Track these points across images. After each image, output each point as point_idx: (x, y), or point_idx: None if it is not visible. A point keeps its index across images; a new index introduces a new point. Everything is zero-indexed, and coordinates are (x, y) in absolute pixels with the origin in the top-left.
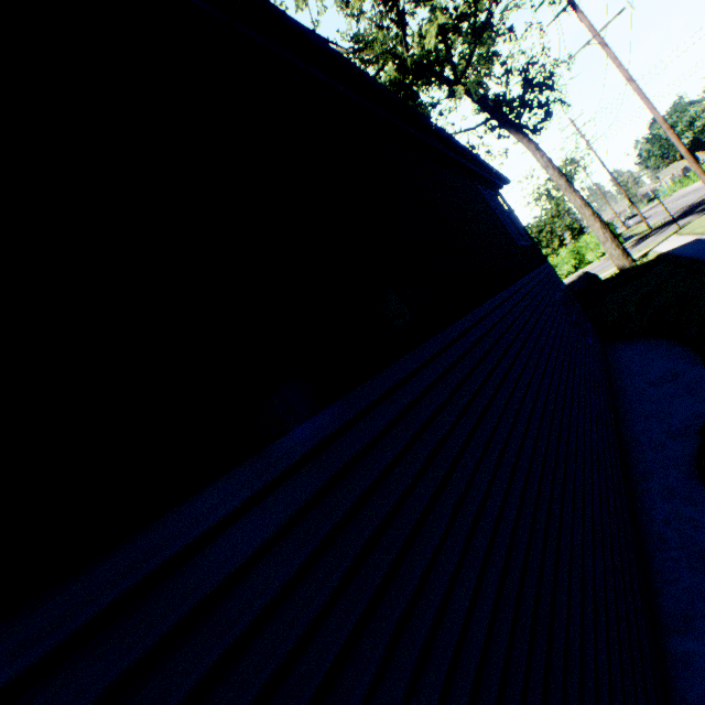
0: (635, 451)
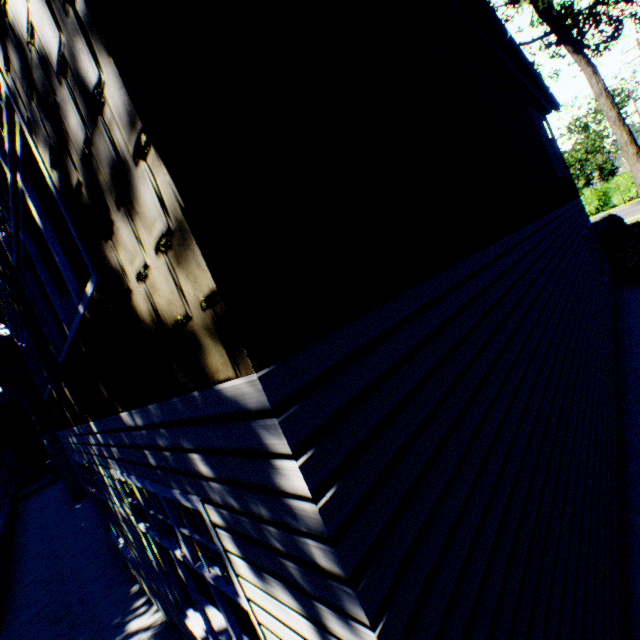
0: (630, 380)
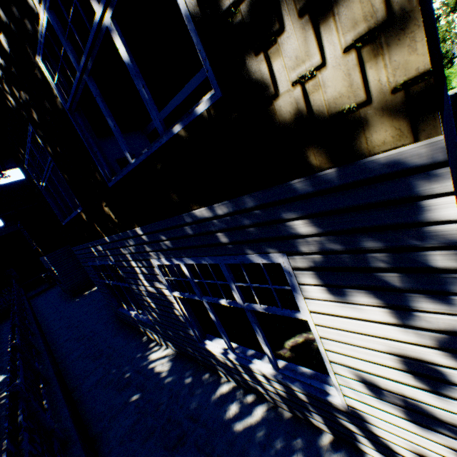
0: None
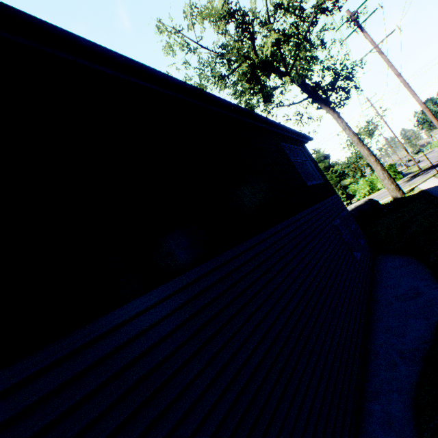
0: (372, 364)
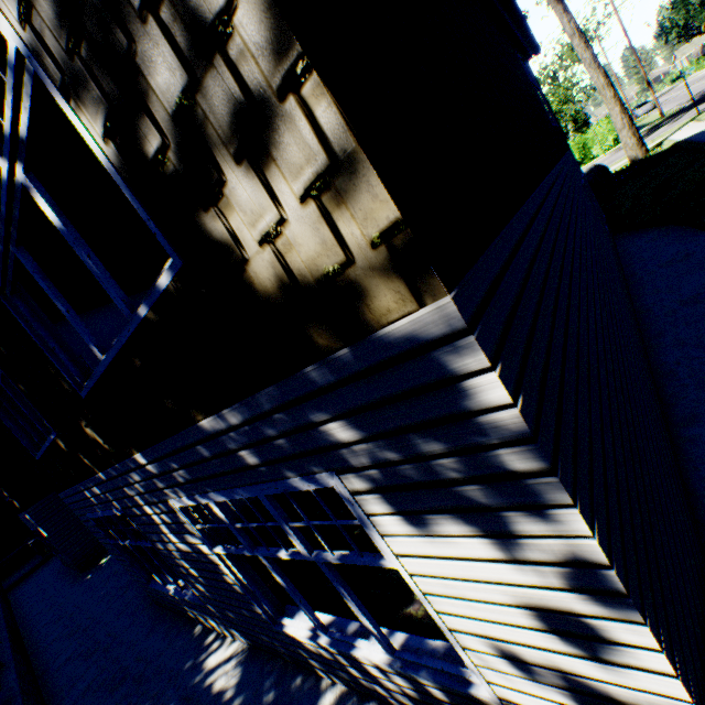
0: (648, 318)
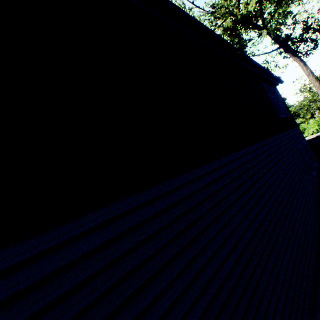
0: None
